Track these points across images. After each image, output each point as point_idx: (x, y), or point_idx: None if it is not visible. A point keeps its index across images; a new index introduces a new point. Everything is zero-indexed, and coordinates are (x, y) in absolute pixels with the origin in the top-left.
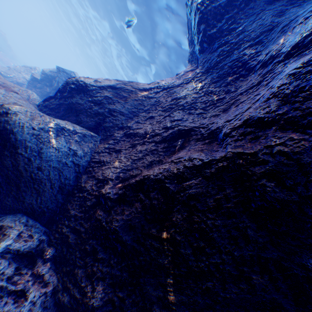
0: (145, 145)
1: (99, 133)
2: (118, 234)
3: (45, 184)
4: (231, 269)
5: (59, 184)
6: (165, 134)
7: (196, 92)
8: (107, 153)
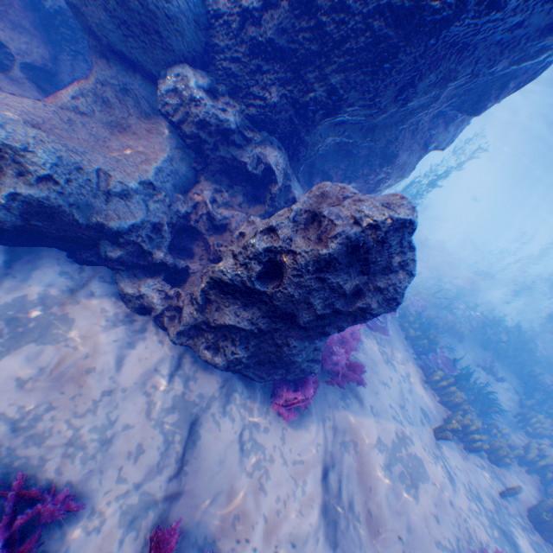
0: None
1: None
2: (274, 44)
3: (181, 22)
4: (361, 27)
5: (192, 17)
6: None
7: None
8: None
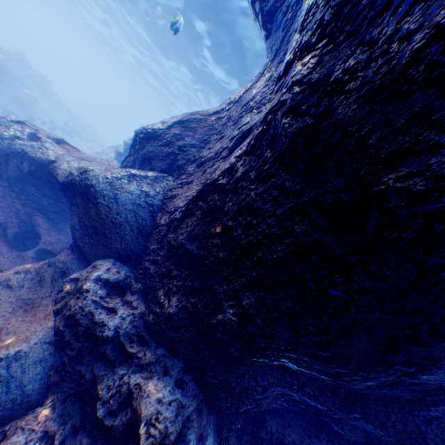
0: (213, 165)
1: (173, 174)
2: (185, 247)
3: (124, 227)
4: (276, 230)
5: (137, 225)
6: (230, 144)
7: (265, 86)
8: (179, 189)
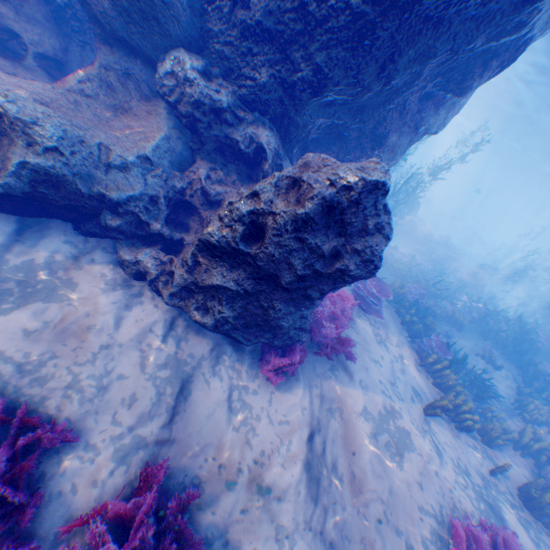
0: None
1: None
2: (262, 25)
3: (177, 8)
4: (340, 5)
5: (187, 3)
6: None
7: None
8: None
